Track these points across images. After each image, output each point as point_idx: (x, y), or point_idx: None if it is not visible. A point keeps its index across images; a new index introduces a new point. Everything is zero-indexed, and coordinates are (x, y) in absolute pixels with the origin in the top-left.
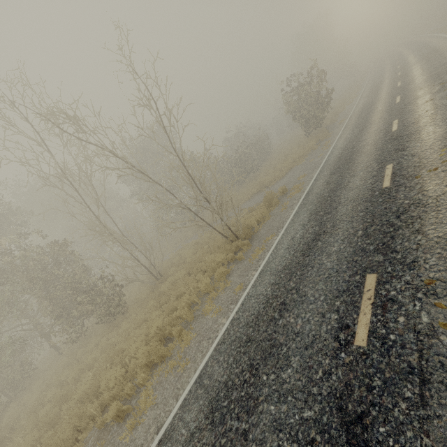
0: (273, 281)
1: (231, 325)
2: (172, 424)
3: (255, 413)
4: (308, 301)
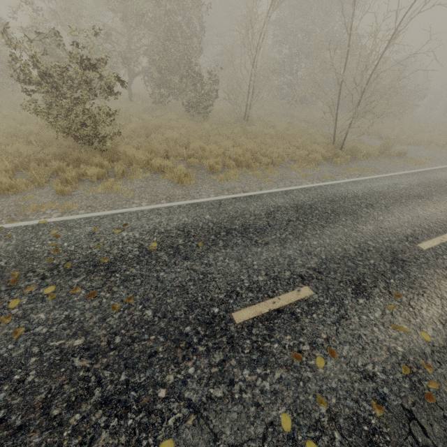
0: (366, 191)
1: (318, 188)
2: (261, 195)
3: (332, 225)
4: (393, 215)
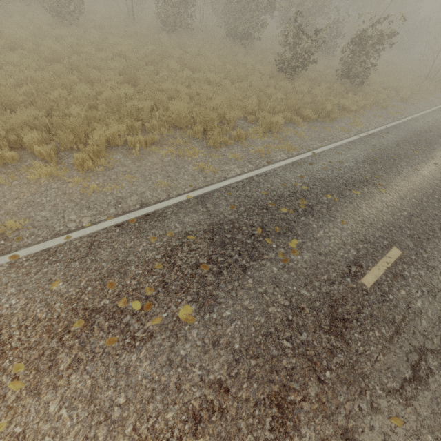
0: None
1: None
2: None
3: None
4: None
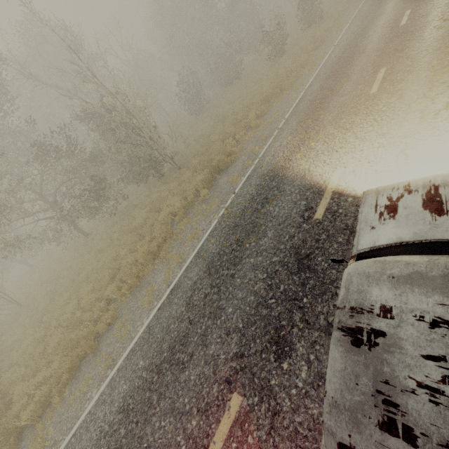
0: None
1: None
2: None
3: None
4: None
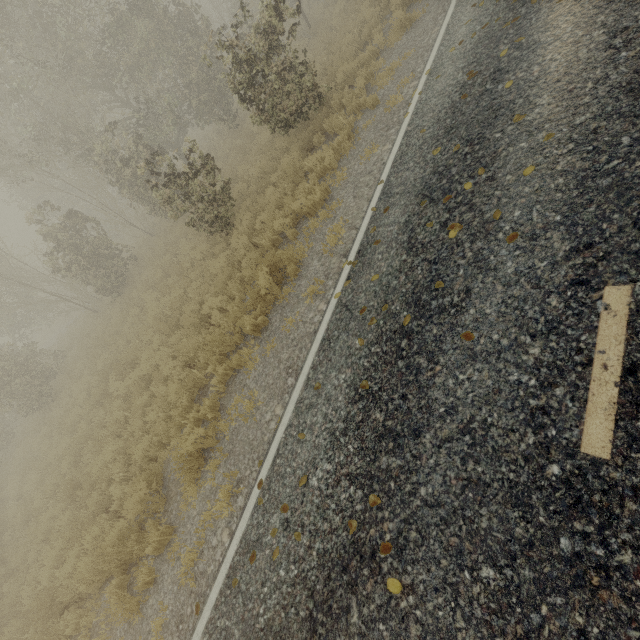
0: None
1: None
2: None
3: None
4: None
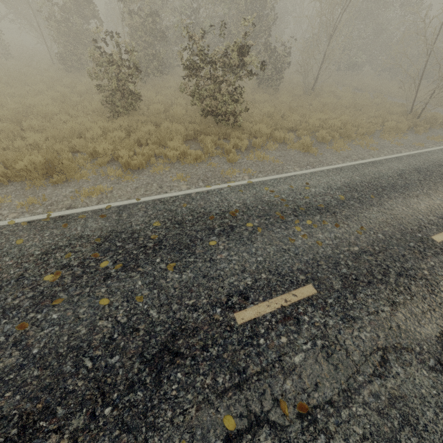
0: None
1: (420, 154)
2: (381, 161)
3: None
4: None
